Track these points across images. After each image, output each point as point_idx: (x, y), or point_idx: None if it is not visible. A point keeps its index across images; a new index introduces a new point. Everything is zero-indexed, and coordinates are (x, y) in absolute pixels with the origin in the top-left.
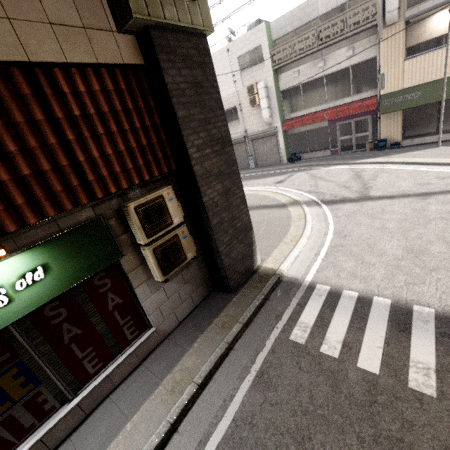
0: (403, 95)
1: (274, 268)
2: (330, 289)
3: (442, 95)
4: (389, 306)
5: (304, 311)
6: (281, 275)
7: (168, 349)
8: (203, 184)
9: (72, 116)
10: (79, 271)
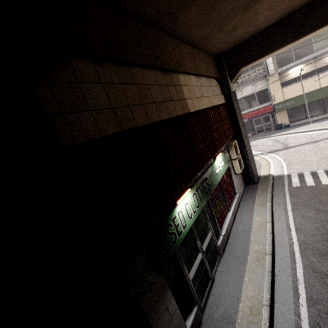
0: (285, 103)
1: (267, 174)
2: (297, 173)
3: (305, 101)
4: (323, 171)
5: (292, 180)
6: (272, 175)
7: (246, 200)
8: (244, 139)
9: (221, 118)
10: (226, 164)
